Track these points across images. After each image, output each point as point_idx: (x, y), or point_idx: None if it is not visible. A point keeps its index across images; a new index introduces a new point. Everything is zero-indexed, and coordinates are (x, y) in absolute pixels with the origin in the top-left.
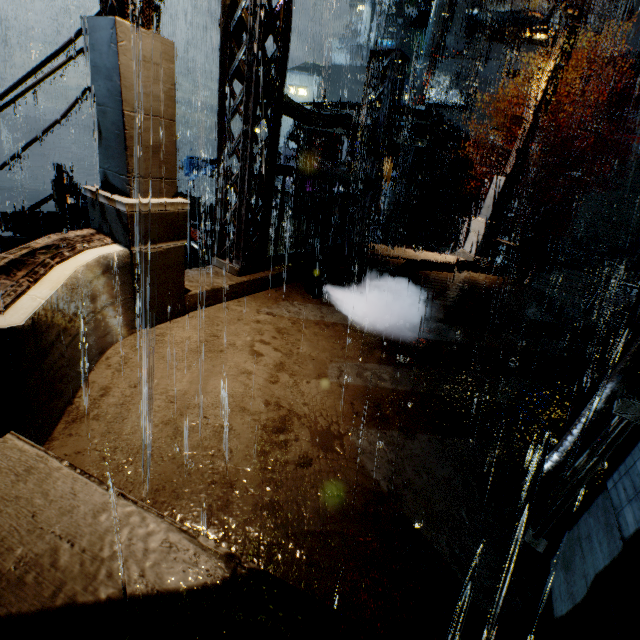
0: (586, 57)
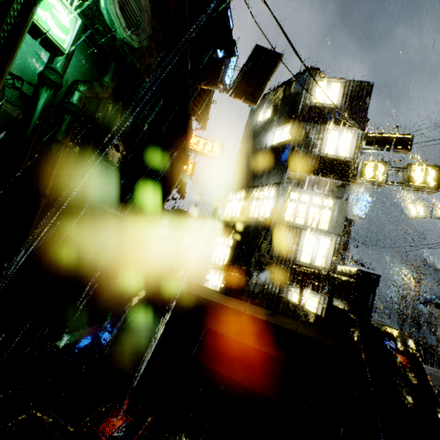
0: None
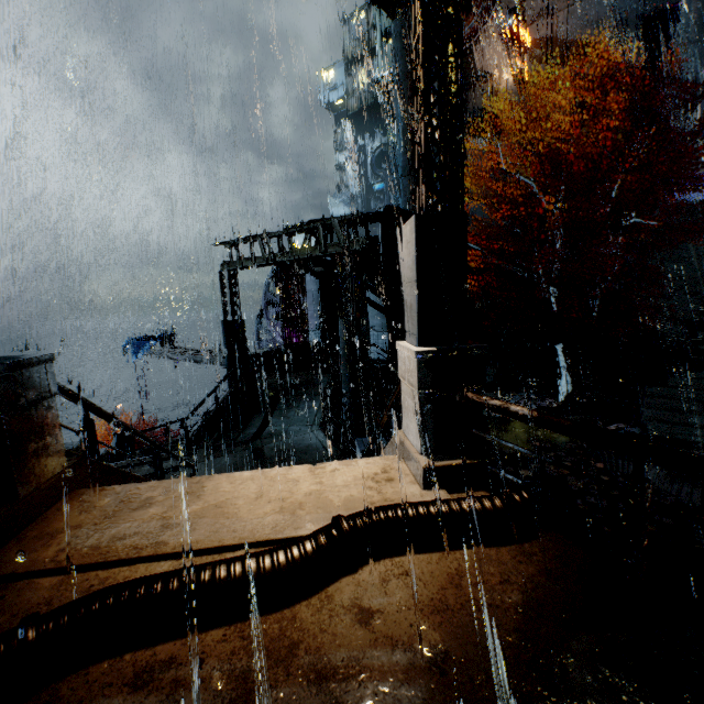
0: (577, 123)
